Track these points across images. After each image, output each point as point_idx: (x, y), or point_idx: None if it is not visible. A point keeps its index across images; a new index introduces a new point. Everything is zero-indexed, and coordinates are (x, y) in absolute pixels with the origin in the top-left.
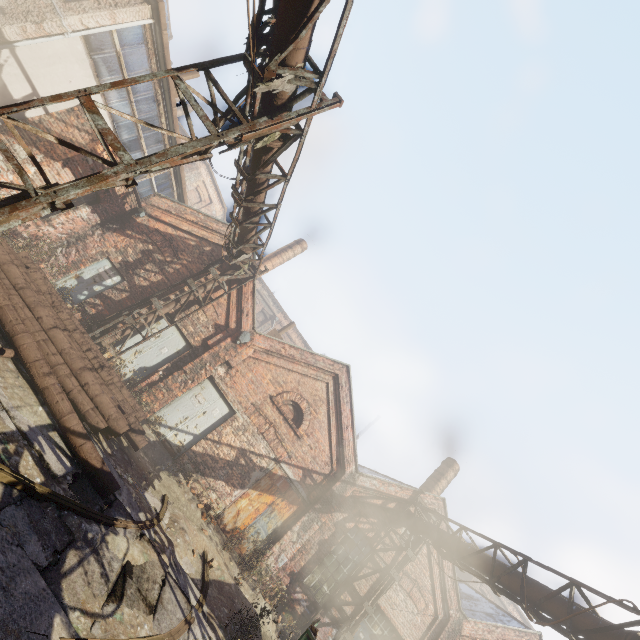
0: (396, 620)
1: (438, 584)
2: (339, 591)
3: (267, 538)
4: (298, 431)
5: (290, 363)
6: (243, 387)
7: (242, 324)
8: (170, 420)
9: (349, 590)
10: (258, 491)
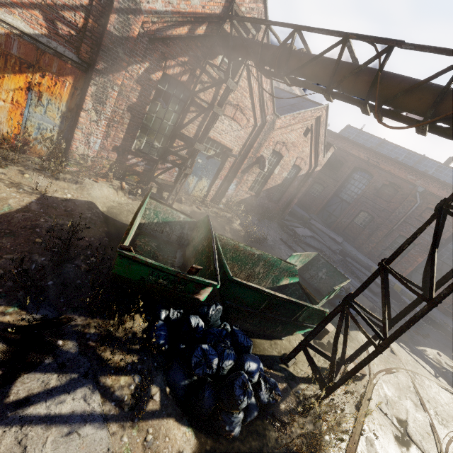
0: (225, 141)
1: (257, 101)
2: (170, 141)
3: (60, 130)
4: None
5: None
6: None
7: None
8: None
9: (179, 137)
10: None
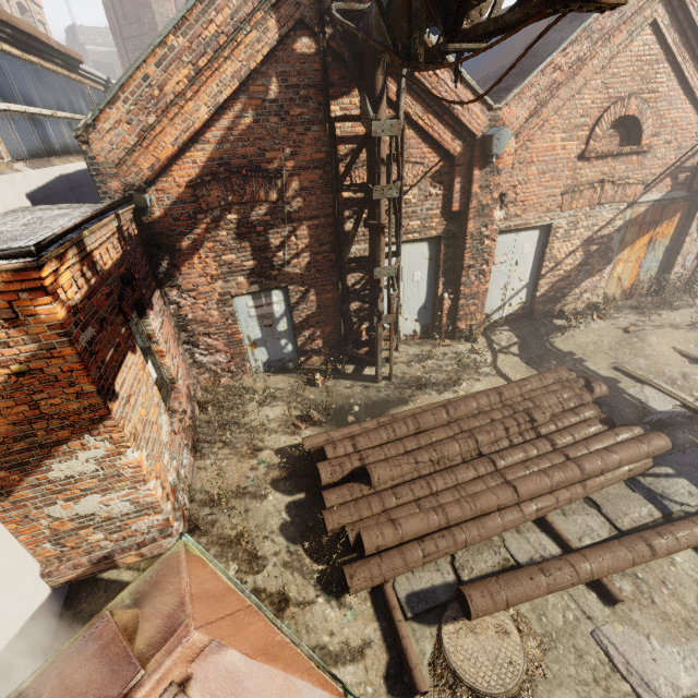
0: None
1: None
2: None
3: (660, 263)
4: (643, 148)
5: (576, 77)
6: (537, 193)
7: (470, 128)
8: (492, 305)
9: None
10: (628, 248)
